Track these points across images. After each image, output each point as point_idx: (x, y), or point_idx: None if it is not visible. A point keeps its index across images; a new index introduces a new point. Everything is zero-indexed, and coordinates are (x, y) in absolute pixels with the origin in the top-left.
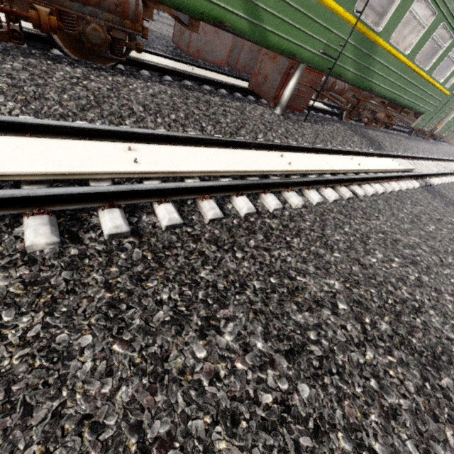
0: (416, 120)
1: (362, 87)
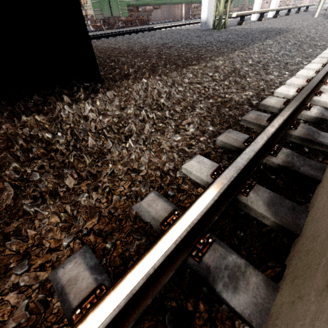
0: (232, 4)
1: None
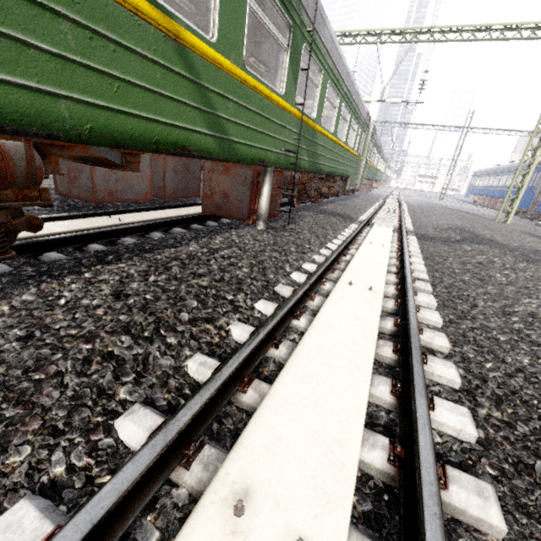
0: (347, 183)
1: (315, 171)
